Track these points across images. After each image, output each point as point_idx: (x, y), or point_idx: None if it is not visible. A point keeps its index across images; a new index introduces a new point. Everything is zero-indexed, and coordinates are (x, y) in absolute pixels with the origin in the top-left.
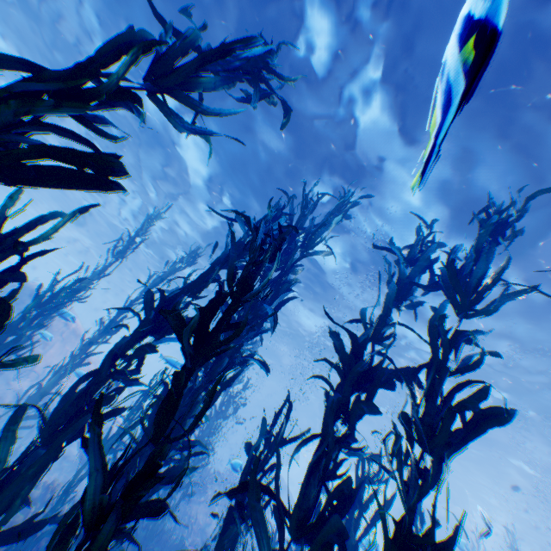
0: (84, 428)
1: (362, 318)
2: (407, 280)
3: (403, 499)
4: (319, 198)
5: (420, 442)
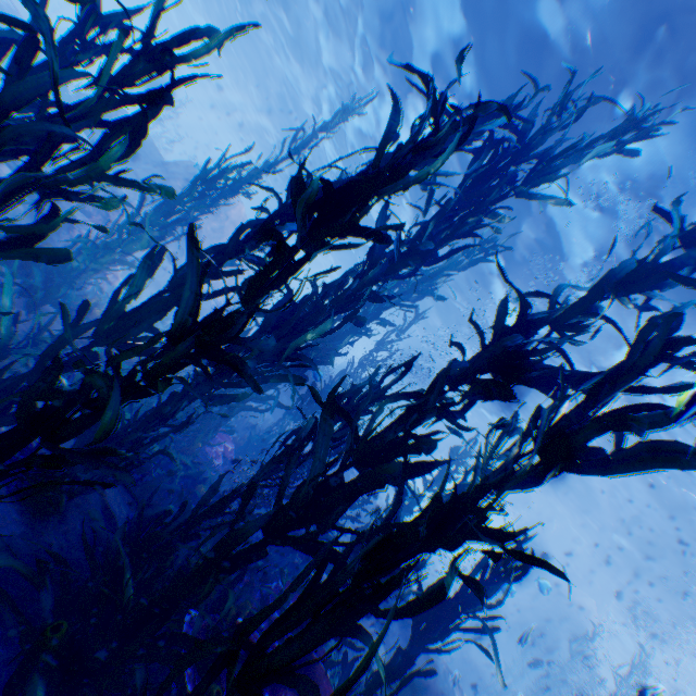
0: (207, 295)
1: (554, 295)
2: (664, 266)
3: (476, 475)
4: (590, 105)
5: (537, 441)
